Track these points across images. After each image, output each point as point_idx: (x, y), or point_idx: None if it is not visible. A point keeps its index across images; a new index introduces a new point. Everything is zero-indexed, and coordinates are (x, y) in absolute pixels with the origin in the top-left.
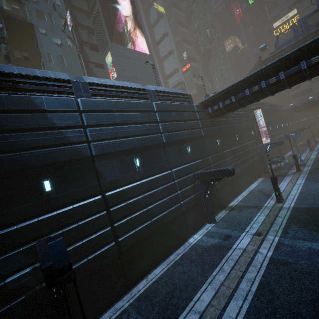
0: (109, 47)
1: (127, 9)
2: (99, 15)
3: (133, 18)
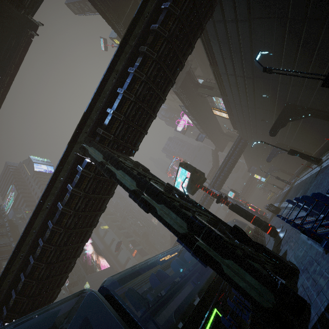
0: (87, 279)
1: (88, 246)
2: (77, 264)
3: (94, 249)
